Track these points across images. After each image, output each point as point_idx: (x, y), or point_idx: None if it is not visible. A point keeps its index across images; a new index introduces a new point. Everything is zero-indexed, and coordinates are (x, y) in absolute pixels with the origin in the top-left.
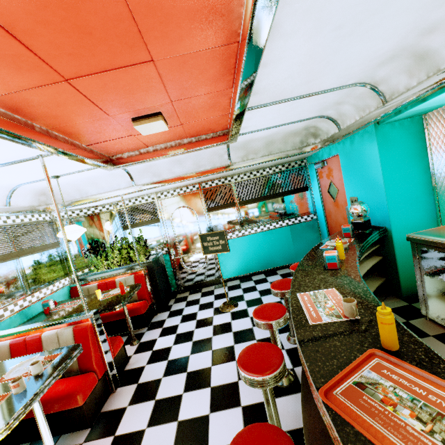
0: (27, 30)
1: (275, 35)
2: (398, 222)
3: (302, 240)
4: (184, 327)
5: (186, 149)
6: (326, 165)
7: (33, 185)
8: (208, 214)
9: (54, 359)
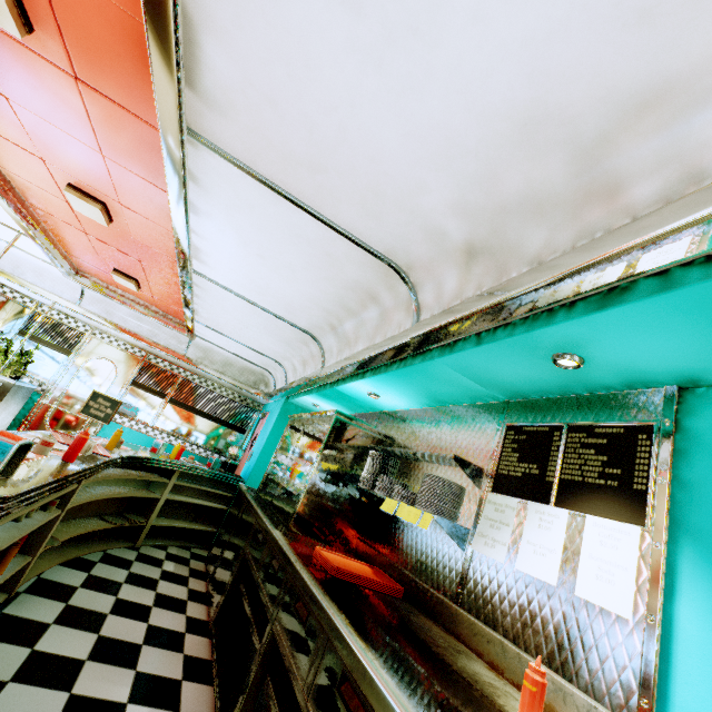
0: (83, 217)
1: (204, 300)
2: (255, 481)
3: None
4: None
5: (148, 314)
6: (265, 417)
7: None
8: (129, 386)
9: None
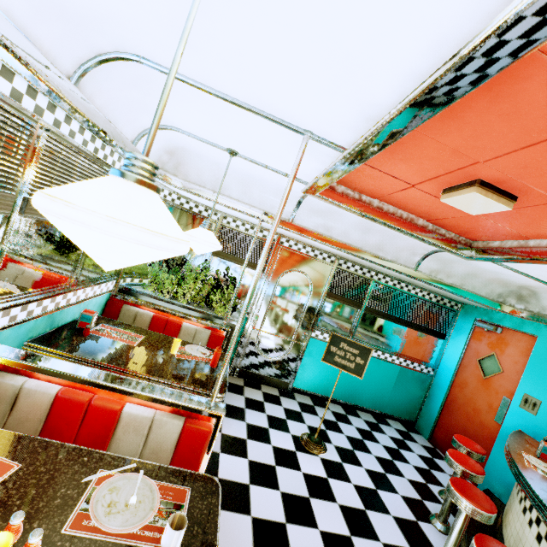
0: None
1: None
2: None
3: (404, 391)
4: (257, 452)
5: (416, 233)
6: (499, 332)
7: (179, 137)
8: (324, 299)
9: (184, 507)
